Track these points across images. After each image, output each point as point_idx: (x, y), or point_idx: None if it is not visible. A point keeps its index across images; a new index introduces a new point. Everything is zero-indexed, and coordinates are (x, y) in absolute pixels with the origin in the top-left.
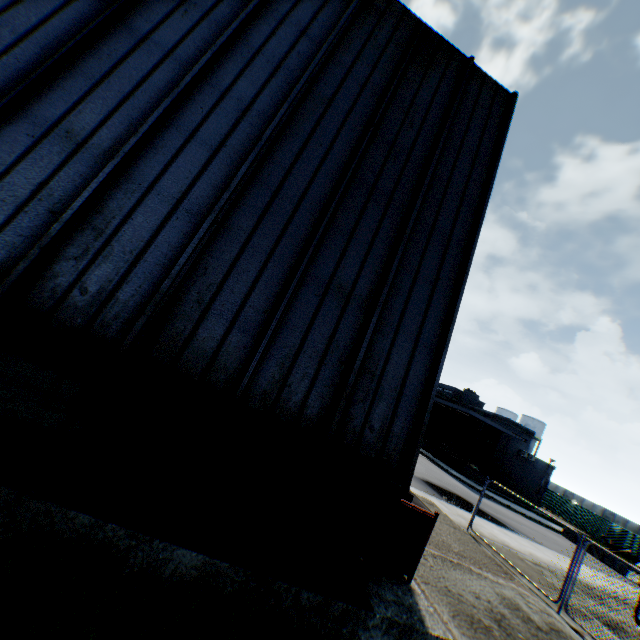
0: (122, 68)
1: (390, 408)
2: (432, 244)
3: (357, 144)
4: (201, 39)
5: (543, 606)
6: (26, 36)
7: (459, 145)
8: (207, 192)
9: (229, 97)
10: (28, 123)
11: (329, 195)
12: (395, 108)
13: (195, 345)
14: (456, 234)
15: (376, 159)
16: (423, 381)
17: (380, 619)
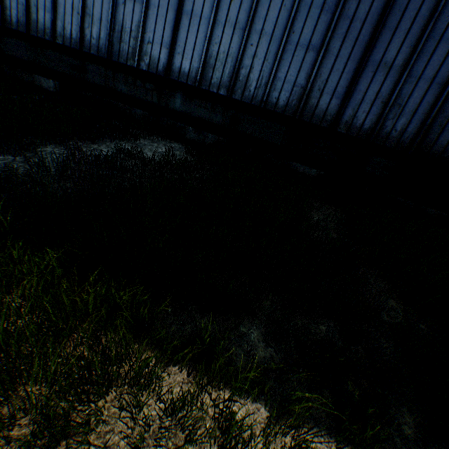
0: (405, 14)
1: None
2: None
3: None
4: None
5: None
6: (364, 21)
7: None
8: (446, 69)
9: None
10: (370, 66)
11: None
12: None
13: (437, 144)
14: None
15: None
16: None
17: None
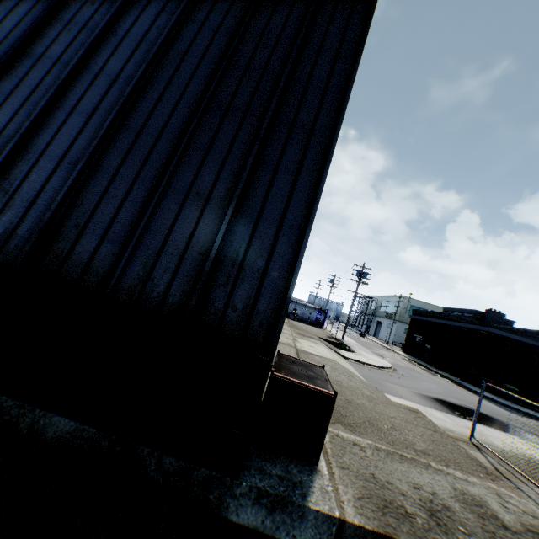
0: (26, 81)
1: (253, 288)
2: (293, 138)
3: (212, 77)
4: (81, 44)
5: (531, 509)
6: None
7: (318, 47)
8: (84, 146)
9: (102, 76)
10: None
11: (187, 123)
12: (248, 38)
13: (73, 258)
14: (320, 123)
15: (231, 83)
16: (289, 260)
17: (248, 488)
